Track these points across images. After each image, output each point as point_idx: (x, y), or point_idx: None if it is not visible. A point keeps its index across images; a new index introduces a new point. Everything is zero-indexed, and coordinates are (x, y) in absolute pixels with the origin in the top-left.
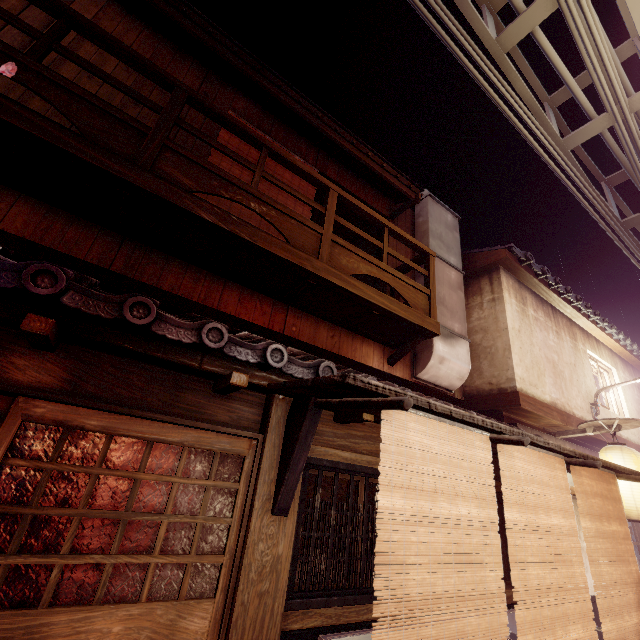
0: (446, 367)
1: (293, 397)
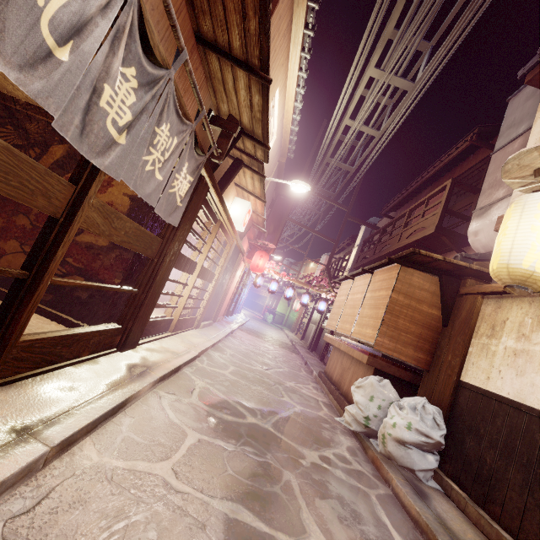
0: (482, 236)
1: None
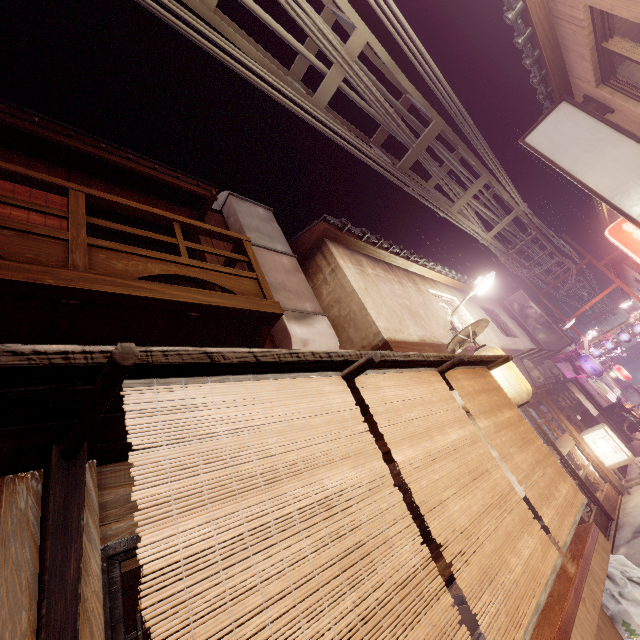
0: (313, 348)
1: (42, 465)
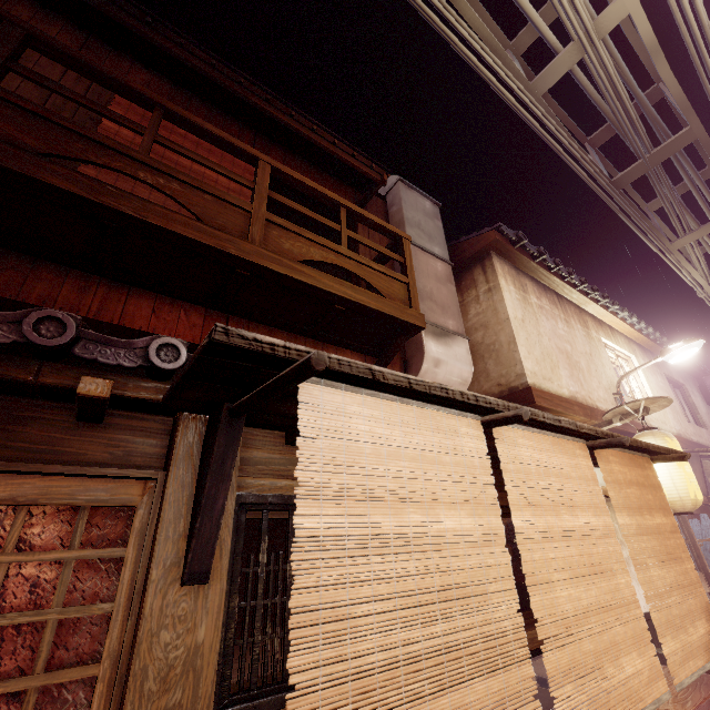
0: (444, 371)
1: (209, 413)
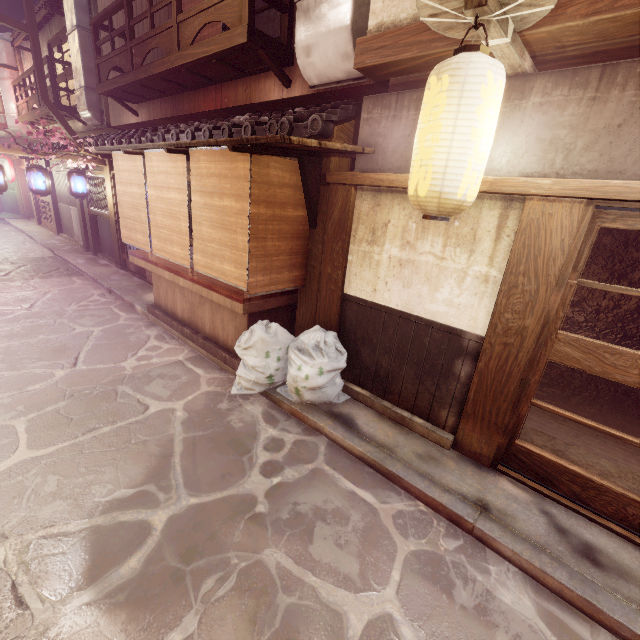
0: (317, 57)
1: None
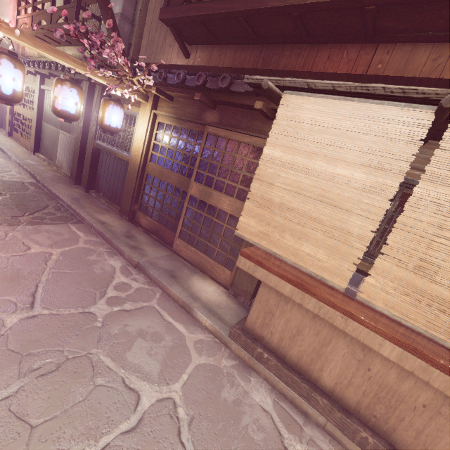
0: None
1: None
